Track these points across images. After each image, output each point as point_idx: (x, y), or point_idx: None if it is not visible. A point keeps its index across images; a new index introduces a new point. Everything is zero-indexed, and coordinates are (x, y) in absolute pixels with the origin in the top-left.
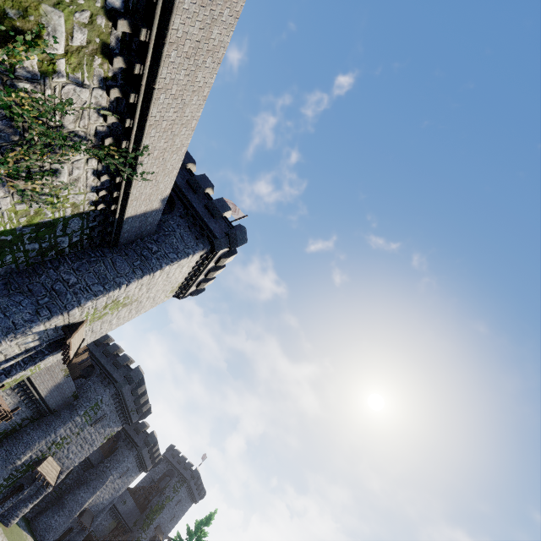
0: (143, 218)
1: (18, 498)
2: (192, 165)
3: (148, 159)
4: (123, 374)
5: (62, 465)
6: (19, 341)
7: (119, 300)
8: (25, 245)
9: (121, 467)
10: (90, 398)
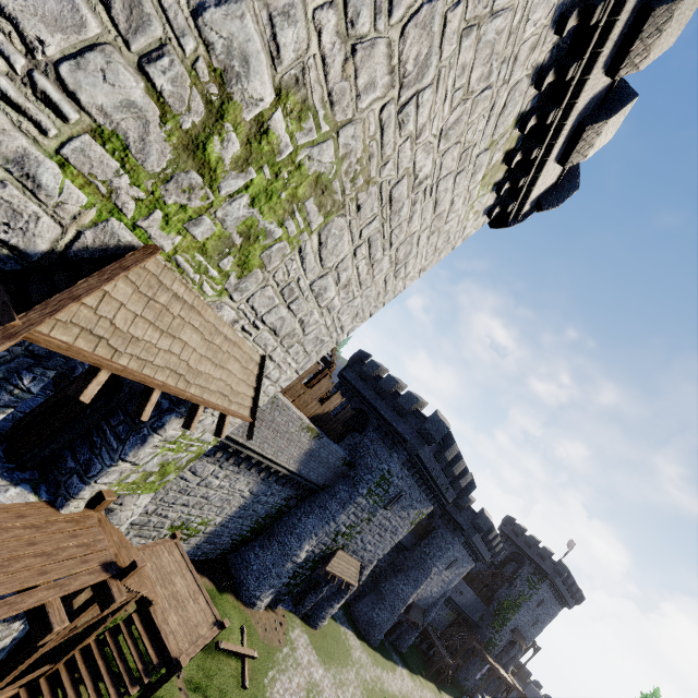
0: None
1: (317, 597)
2: None
3: None
4: (413, 426)
5: (360, 558)
6: None
7: (260, 119)
8: None
9: (445, 557)
10: (371, 467)
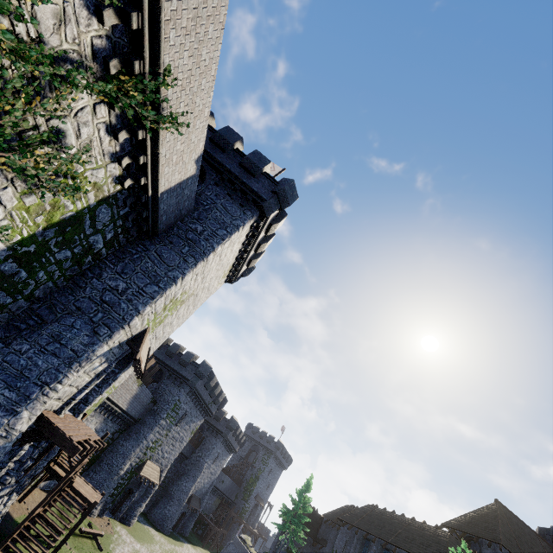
0: (178, 191)
1: (131, 501)
2: (210, 119)
3: (172, 92)
4: (192, 371)
5: (160, 465)
6: (85, 368)
7: (177, 298)
8: (55, 255)
9: (212, 454)
10: (168, 400)
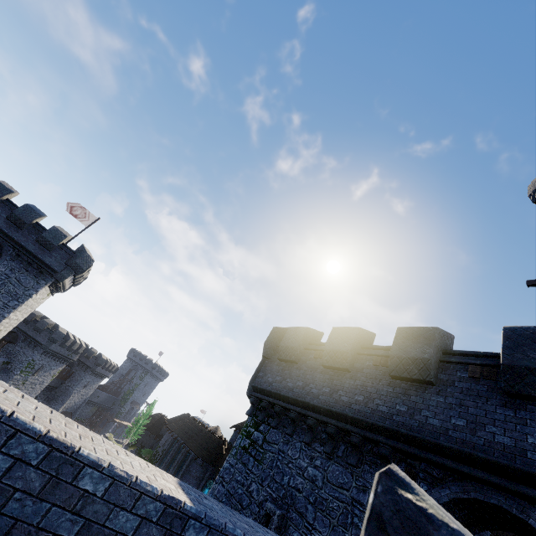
0: None
1: None
2: (8, 195)
3: None
4: (46, 336)
5: None
6: None
7: None
8: None
9: (81, 384)
10: (22, 361)
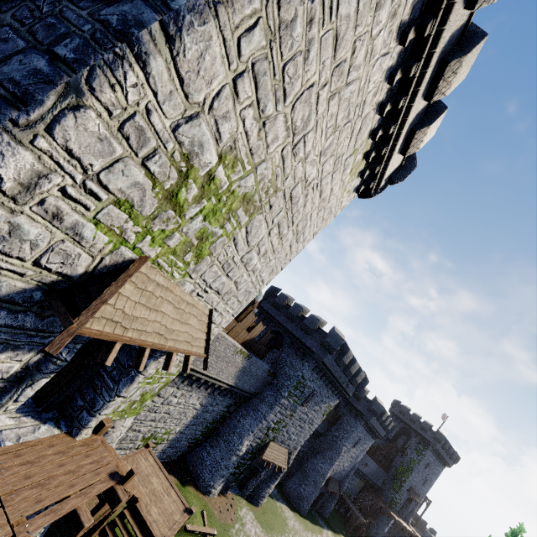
0: None
1: (257, 480)
2: None
3: None
4: (318, 340)
5: (287, 446)
6: None
7: (209, 172)
8: None
9: (351, 438)
10: (289, 375)
